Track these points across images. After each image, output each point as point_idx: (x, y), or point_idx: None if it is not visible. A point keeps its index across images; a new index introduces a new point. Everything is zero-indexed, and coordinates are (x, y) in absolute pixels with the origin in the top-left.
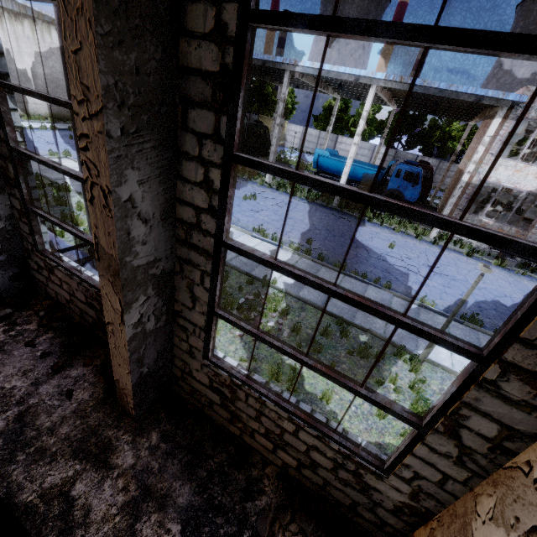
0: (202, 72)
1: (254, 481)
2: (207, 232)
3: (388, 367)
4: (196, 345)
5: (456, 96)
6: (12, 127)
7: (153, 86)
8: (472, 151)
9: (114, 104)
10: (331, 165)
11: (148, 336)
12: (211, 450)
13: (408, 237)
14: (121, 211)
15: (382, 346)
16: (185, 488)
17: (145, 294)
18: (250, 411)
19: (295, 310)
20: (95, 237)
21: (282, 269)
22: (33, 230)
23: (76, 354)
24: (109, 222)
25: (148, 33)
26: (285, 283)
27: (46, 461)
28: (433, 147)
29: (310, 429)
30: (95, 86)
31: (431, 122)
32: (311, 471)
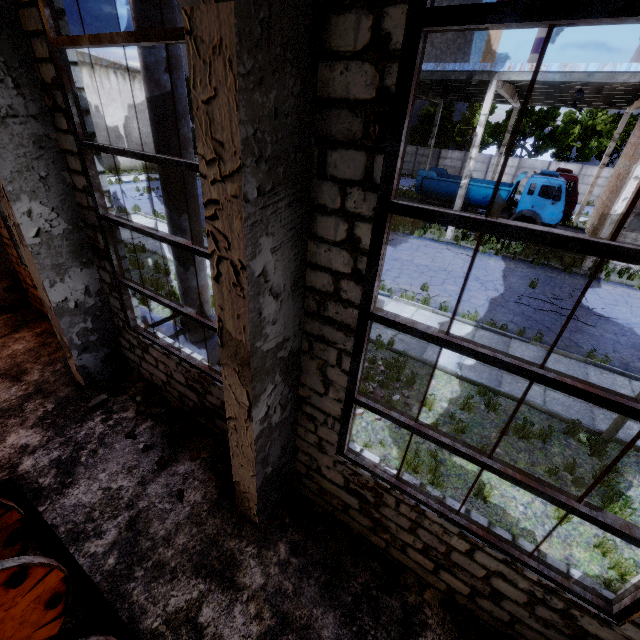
0: (350, 102)
1: (412, 610)
2: (349, 303)
3: (559, 449)
4: (328, 438)
5: (613, 78)
6: (100, 192)
7: (290, 128)
8: (634, 148)
9: (252, 159)
10: (439, 188)
11: (274, 431)
12: (352, 566)
13: (552, 271)
14: (254, 288)
15: (544, 422)
16: (328, 617)
17: (273, 382)
18: (402, 521)
19: (422, 378)
20: (219, 321)
21: (458, 347)
22: (125, 305)
23: (180, 446)
24: (240, 303)
25: (287, 63)
26: (403, 343)
27: (166, 578)
28: (570, 148)
29: (492, 550)
30: (232, 141)
31: (566, 116)
32: (492, 602)
